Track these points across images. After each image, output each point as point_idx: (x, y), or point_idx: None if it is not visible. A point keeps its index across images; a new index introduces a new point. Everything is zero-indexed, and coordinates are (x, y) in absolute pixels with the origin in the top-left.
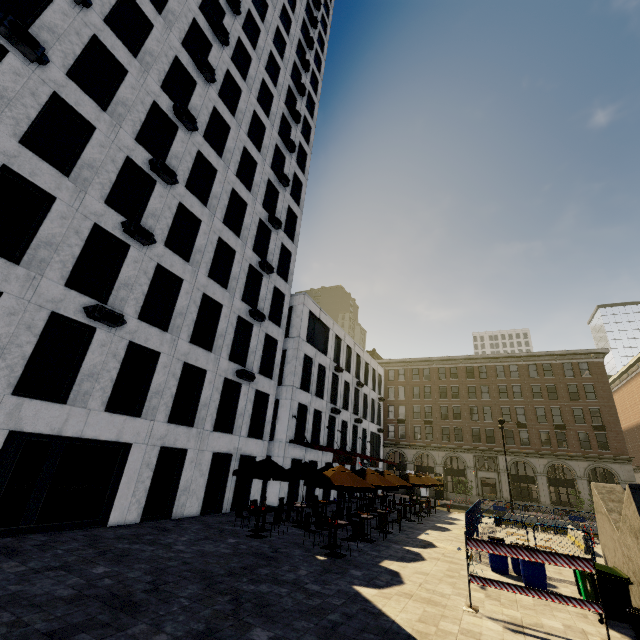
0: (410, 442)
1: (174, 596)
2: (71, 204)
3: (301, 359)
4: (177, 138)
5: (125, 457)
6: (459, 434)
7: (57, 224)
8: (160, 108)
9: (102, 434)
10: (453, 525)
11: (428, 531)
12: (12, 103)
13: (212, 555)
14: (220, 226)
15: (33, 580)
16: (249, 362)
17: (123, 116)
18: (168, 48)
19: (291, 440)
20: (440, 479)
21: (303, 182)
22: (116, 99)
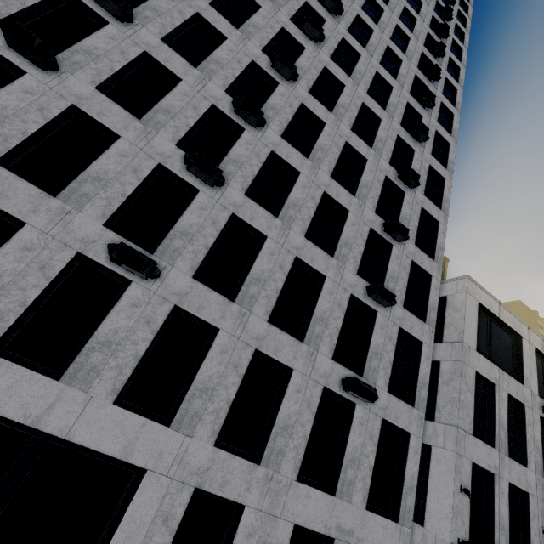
0: None
1: None
2: (136, 144)
3: (469, 380)
4: (276, 92)
5: (134, 492)
6: None
7: (114, 161)
8: (259, 68)
9: (100, 441)
10: None
11: None
12: (99, 59)
13: None
14: (326, 180)
15: None
16: (369, 369)
17: (215, 72)
18: (274, 22)
19: (462, 542)
20: None
21: (450, 142)
22: (210, 59)
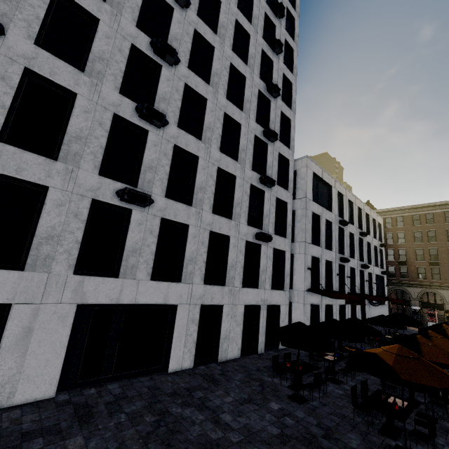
0: (413, 281)
1: None
2: (90, 98)
3: (309, 217)
4: (173, 20)
5: (174, 315)
6: None
7: (82, 119)
8: None
9: (152, 299)
10: None
11: None
12: (20, 5)
13: (260, 439)
14: (224, 102)
15: None
16: (265, 225)
17: (121, 4)
18: None
19: (308, 289)
20: None
21: (294, 48)
22: None
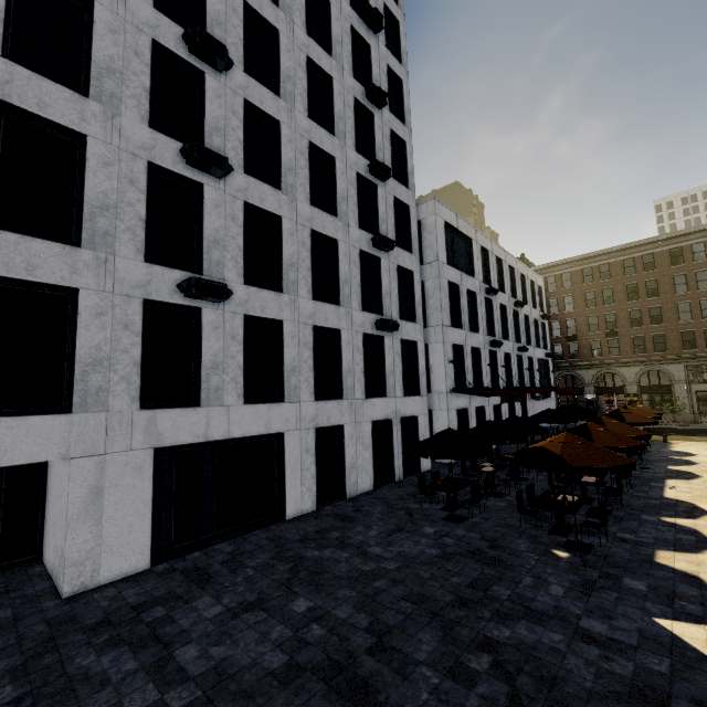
0: (586, 362)
1: (410, 662)
2: (108, 140)
3: (445, 289)
4: None
5: (281, 447)
6: (658, 342)
7: (103, 176)
8: None
9: (250, 430)
10: (693, 466)
11: (668, 482)
12: None
13: (419, 562)
14: (306, 124)
15: (234, 634)
16: (385, 308)
17: None
18: None
19: (452, 390)
20: (634, 400)
21: (399, 19)
22: None
